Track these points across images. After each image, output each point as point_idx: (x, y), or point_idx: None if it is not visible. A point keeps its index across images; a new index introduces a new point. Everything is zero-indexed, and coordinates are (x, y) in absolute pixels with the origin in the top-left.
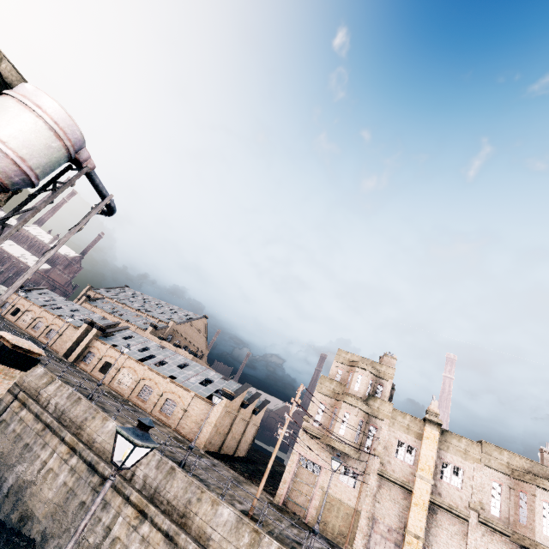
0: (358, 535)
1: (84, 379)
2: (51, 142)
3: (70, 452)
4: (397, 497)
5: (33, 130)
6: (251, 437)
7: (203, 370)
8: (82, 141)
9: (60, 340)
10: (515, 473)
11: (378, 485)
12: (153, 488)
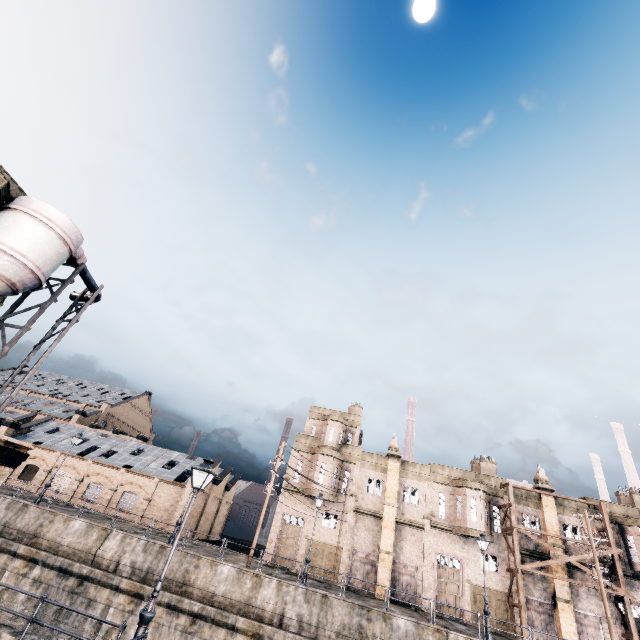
0: (341, 567)
1: (27, 483)
2: (60, 249)
3: (29, 564)
4: (371, 526)
5: (46, 242)
6: (224, 516)
7: (164, 452)
8: (81, 243)
9: None
10: (453, 482)
11: (355, 521)
12: (144, 571)
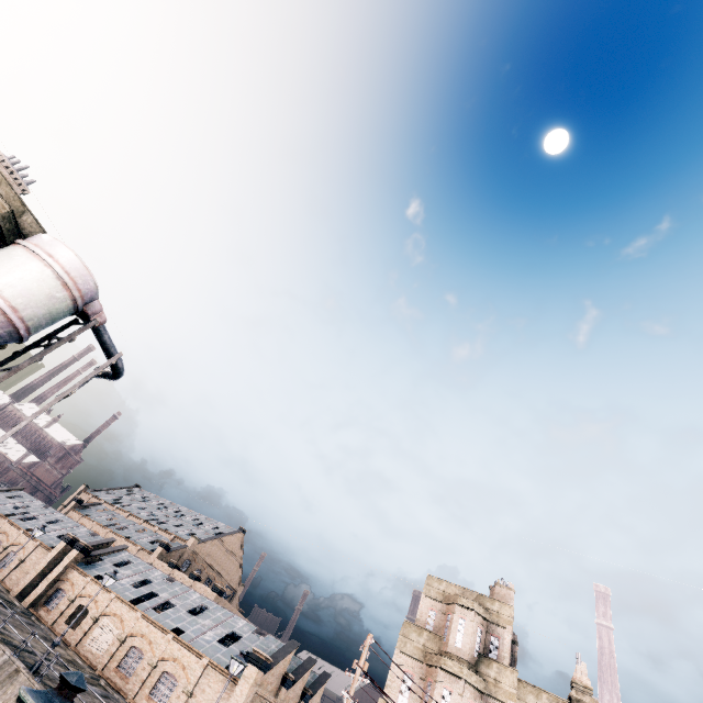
0: None
1: (34, 634)
2: (55, 292)
3: None
4: None
5: (36, 279)
6: None
7: (228, 617)
8: (95, 293)
9: (19, 570)
10: None
11: None
12: None
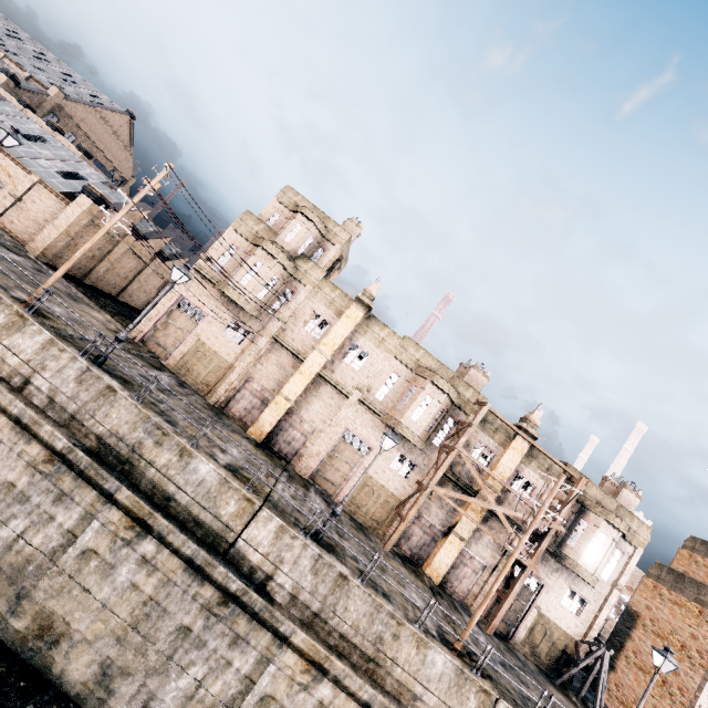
0: (223, 387)
1: None
2: None
3: None
4: (285, 365)
5: None
6: (155, 289)
7: (74, 160)
8: None
9: None
10: (419, 370)
11: (269, 349)
12: None
